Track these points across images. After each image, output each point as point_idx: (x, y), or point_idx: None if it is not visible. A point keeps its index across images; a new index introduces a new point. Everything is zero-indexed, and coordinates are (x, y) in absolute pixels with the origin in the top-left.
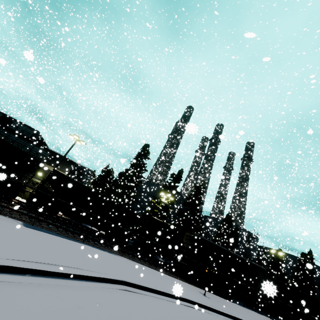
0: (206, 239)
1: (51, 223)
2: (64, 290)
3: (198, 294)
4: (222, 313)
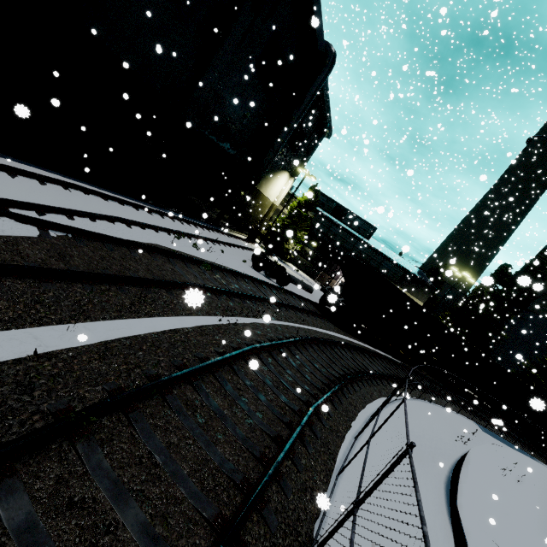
0: None
1: (483, 417)
2: None
3: None
4: None
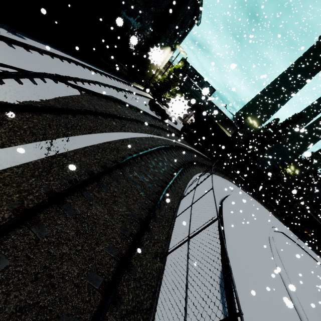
0: (312, 215)
1: (243, 186)
2: (280, 237)
3: (296, 238)
4: (306, 252)
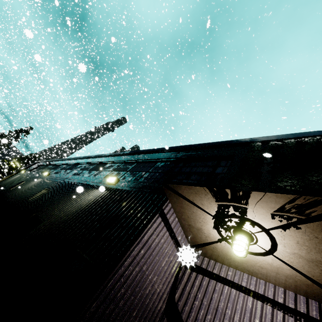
0: None
1: None
2: None
3: None
4: None
